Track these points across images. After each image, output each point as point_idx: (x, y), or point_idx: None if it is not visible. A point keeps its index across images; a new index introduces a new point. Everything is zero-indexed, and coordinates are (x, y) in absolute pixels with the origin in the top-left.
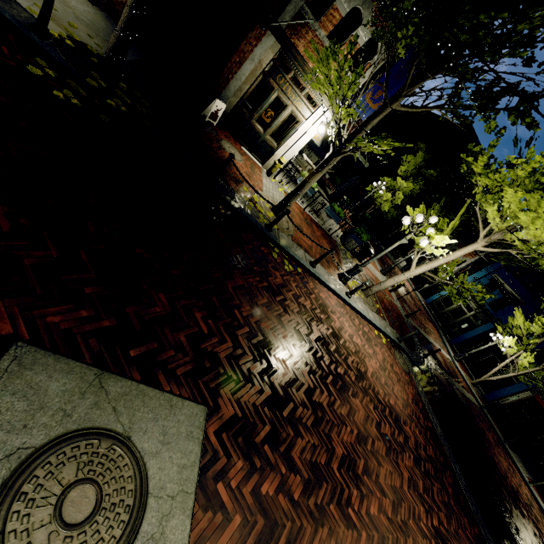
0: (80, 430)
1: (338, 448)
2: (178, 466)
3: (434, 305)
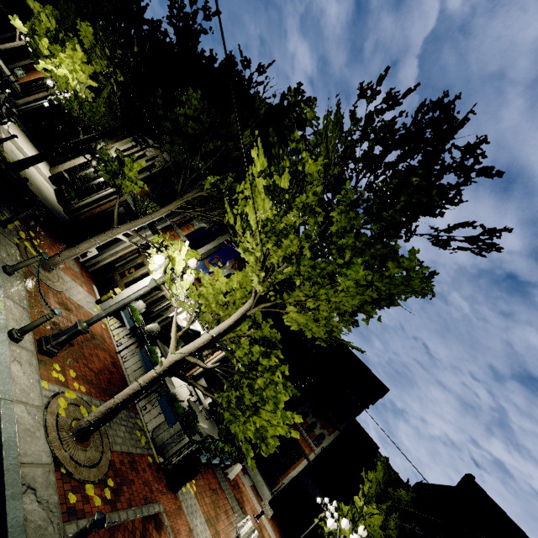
0: None
1: None
2: None
3: None
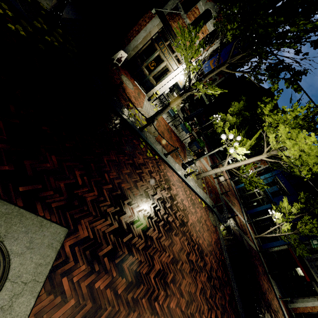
0: None
1: (157, 265)
2: (36, 263)
3: (240, 190)
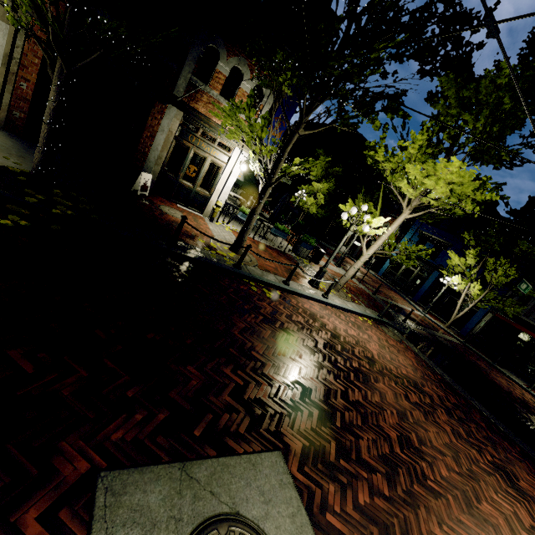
0: (196, 529)
1: (391, 433)
2: (289, 517)
3: (387, 275)
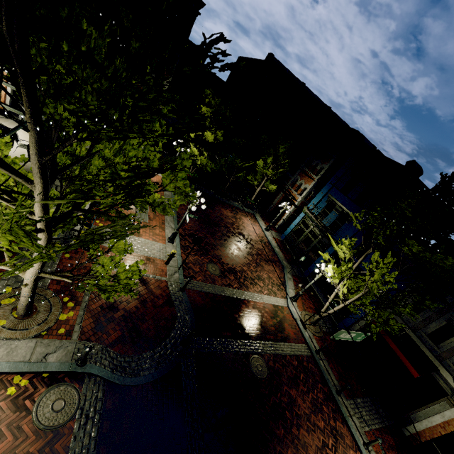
0: None
1: None
2: None
3: (288, 240)
